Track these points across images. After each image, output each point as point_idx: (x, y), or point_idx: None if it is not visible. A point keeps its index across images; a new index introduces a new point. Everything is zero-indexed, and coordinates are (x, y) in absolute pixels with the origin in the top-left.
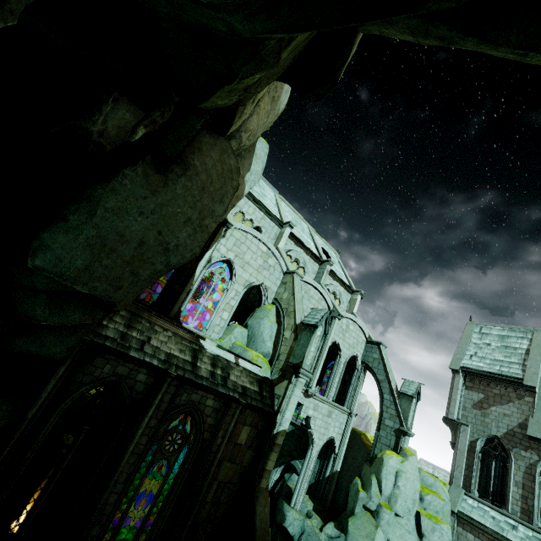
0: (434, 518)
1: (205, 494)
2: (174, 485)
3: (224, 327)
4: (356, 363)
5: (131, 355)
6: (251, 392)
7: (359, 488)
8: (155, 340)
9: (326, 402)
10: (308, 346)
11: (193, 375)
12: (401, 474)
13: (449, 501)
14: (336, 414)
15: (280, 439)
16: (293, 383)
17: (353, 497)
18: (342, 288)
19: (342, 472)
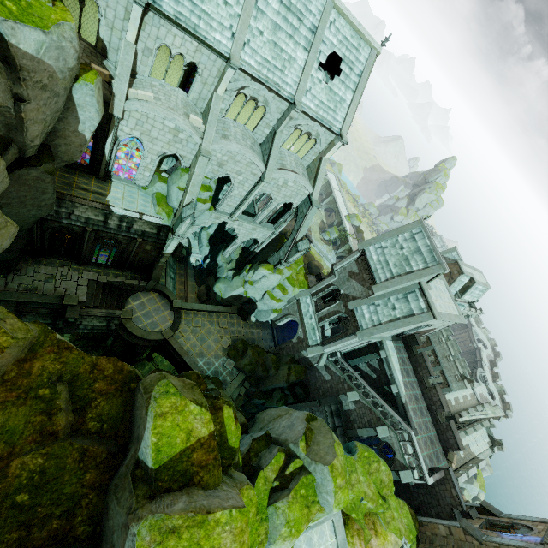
0: (272, 297)
1: (134, 259)
2: (116, 255)
3: (148, 180)
4: (292, 206)
5: (63, 222)
6: (149, 234)
7: (247, 269)
8: (77, 211)
9: (250, 224)
10: (177, 227)
11: (105, 228)
12: (265, 278)
13: (292, 295)
14: (261, 230)
15: (166, 255)
16: (172, 239)
17: (244, 270)
18: (323, 129)
19: (260, 253)
